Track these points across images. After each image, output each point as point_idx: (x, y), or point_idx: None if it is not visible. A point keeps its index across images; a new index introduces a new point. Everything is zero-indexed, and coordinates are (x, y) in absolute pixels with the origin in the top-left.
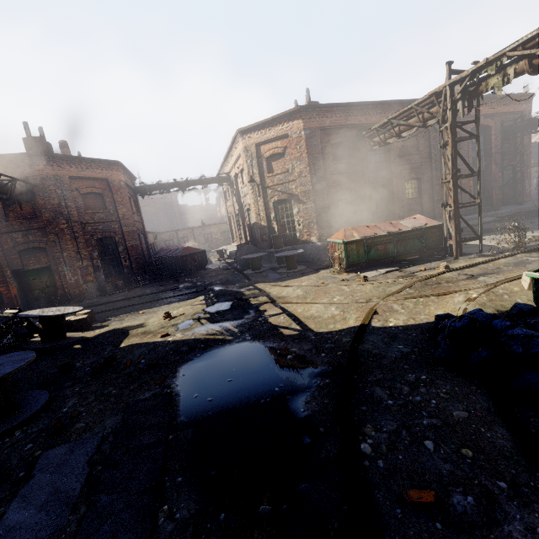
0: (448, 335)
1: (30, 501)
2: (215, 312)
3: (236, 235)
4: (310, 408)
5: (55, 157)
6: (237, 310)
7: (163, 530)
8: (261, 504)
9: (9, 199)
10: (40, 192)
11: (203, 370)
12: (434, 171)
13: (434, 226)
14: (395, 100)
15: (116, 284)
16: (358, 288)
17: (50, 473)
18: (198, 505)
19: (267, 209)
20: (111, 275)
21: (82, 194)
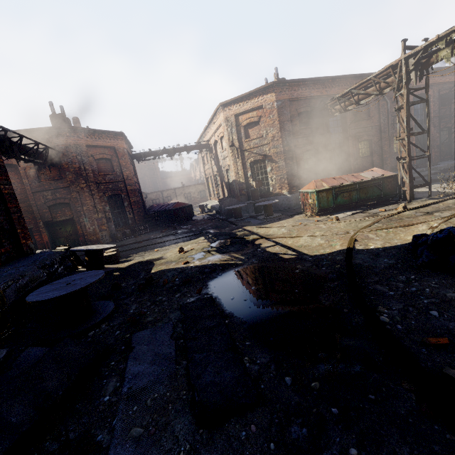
0: (431, 244)
1: (141, 360)
2: (219, 247)
3: (213, 193)
4: (329, 299)
5: (75, 129)
6: (237, 244)
7: (252, 369)
8: (317, 353)
9: (44, 163)
10: (65, 158)
11: (229, 283)
12: (382, 133)
13: (390, 176)
14: (350, 75)
15: (124, 232)
16: (333, 225)
17: (146, 345)
18: (270, 356)
19: (244, 168)
20: (119, 225)
21: (96, 159)
